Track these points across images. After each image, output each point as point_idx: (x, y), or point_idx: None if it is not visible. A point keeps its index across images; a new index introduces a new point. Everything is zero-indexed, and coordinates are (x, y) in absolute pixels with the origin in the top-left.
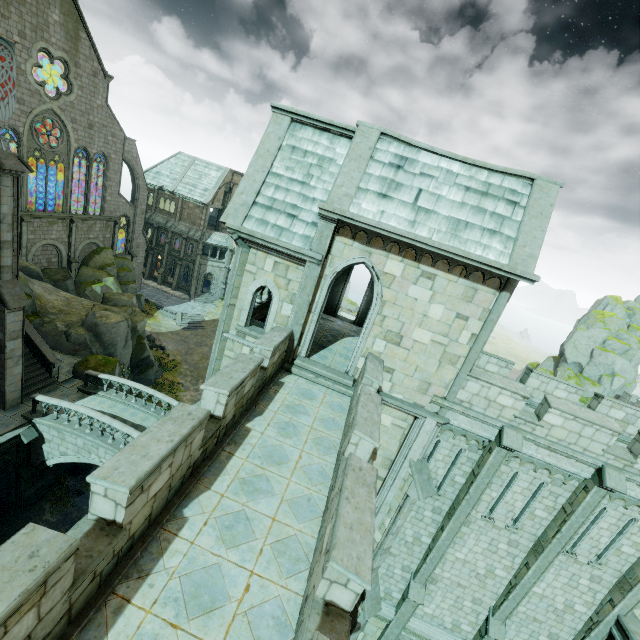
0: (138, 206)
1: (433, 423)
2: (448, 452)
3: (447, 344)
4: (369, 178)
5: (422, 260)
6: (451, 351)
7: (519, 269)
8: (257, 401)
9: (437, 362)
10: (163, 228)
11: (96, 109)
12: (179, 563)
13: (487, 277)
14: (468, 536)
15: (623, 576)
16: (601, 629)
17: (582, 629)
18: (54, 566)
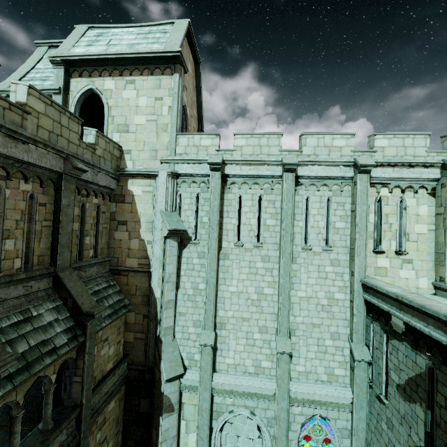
0: None
1: (165, 174)
2: (190, 200)
3: (157, 119)
4: (81, 42)
5: (124, 74)
6: (161, 123)
7: (168, 48)
8: None
9: (155, 134)
10: None
11: None
12: None
13: (162, 69)
14: (232, 267)
15: (350, 249)
16: (358, 302)
17: (350, 315)
18: None
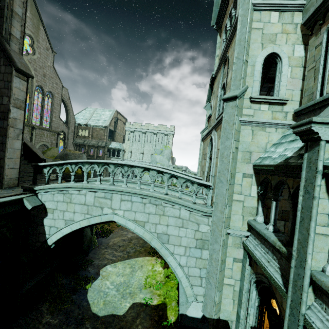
0: (70, 127)
1: None
2: None
3: None
4: None
5: None
6: None
7: None
8: None
9: None
10: (82, 144)
11: (47, 67)
12: None
13: None
14: None
15: None
16: None
17: None
18: None
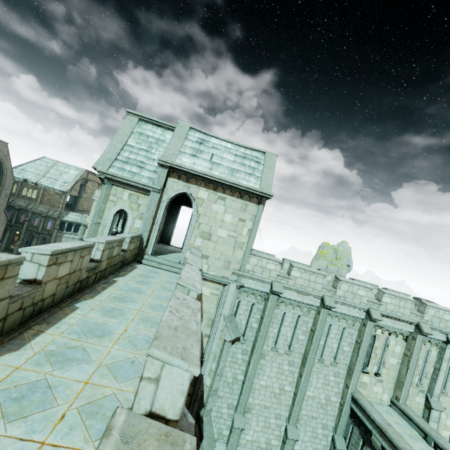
0: (3, 190)
1: (234, 286)
2: (246, 307)
3: (236, 236)
4: (186, 147)
5: (218, 190)
6: (239, 240)
7: (264, 190)
8: (120, 271)
9: (232, 248)
10: (24, 209)
11: None
12: (76, 321)
13: (251, 197)
14: (265, 366)
15: (348, 367)
16: (346, 407)
17: (338, 414)
18: (13, 260)
